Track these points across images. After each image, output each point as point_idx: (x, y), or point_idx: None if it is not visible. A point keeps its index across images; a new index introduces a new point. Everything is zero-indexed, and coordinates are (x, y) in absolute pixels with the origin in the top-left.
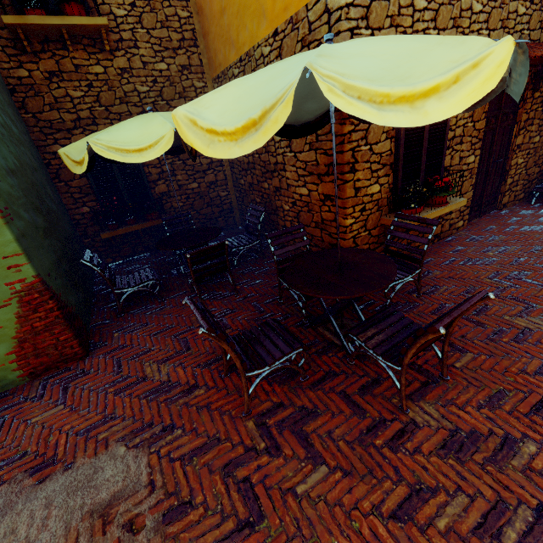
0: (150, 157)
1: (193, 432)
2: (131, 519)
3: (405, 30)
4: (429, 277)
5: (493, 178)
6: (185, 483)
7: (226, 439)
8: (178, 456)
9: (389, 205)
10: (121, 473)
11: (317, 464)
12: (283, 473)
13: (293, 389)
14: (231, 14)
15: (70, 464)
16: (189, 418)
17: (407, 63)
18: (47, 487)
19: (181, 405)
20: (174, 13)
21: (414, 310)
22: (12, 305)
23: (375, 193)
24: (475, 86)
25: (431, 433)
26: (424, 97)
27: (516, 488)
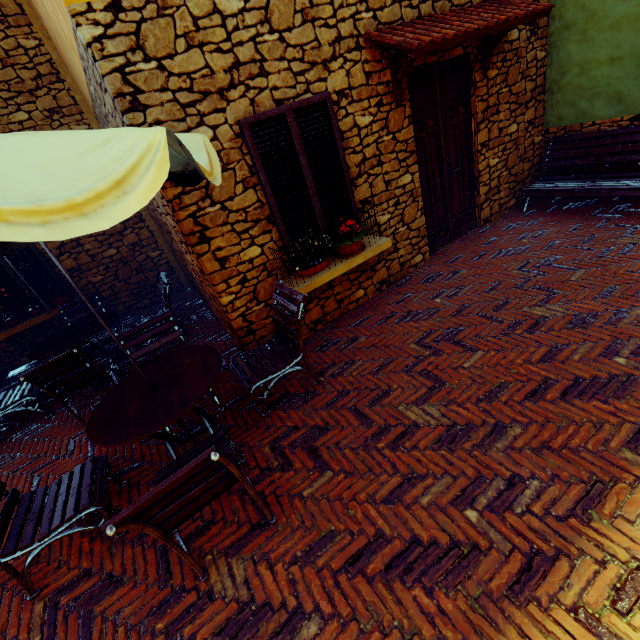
0: None
1: None
2: None
3: (218, 46)
4: (351, 347)
5: (458, 191)
6: None
7: (0, 635)
8: None
9: (286, 266)
10: None
11: None
12: None
13: (113, 546)
14: (60, 43)
15: None
16: None
17: None
18: None
19: None
20: (16, 46)
21: (308, 403)
22: None
23: (256, 257)
24: None
25: (220, 608)
26: None
27: None
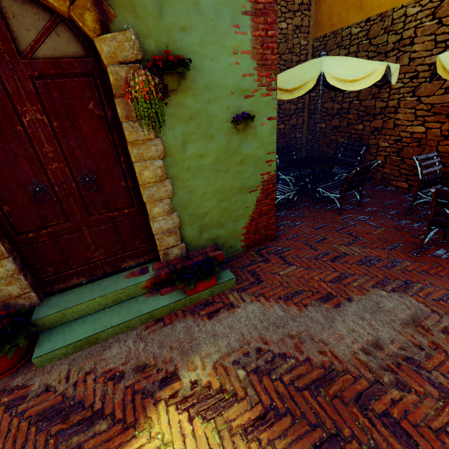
0: (361, 86)
1: (431, 286)
2: (443, 329)
3: None
4: None
5: None
6: None
7: None
8: (436, 298)
9: None
10: (400, 304)
11: None
12: None
13: None
14: None
15: (349, 298)
16: (418, 278)
17: None
18: (347, 309)
19: (399, 270)
20: None
21: None
22: (257, 191)
23: None
24: None
25: None
26: None
27: None
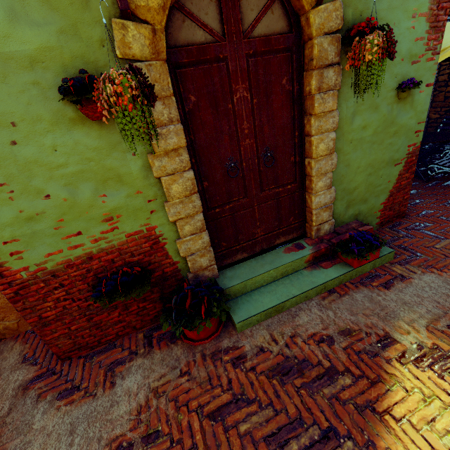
0: None
1: None
2: None
3: None
4: None
5: None
6: None
7: None
8: None
9: None
10: None
11: None
12: None
13: None
14: None
15: None
16: None
17: None
18: None
19: None
20: None
21: None
22: (401, 164)
23: None
24: None
25: None
26: None
27: None
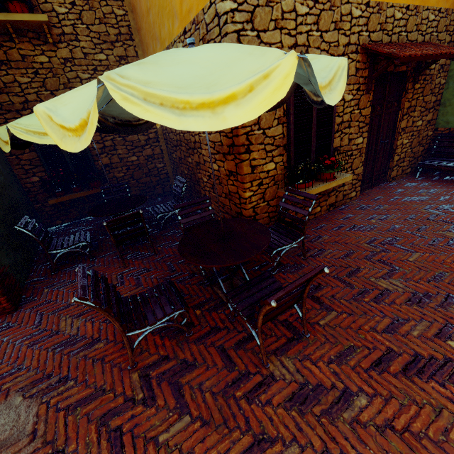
0: None
1: (83, 383)
2: None
3: (289, 31)
4: (319, 241)
5: (382, 156)
6: (63, 432)
7: (110, 390)
8: (64, 406)
9: (284, 180)
10: (11, 422)
11: (183, 414)
12: (152, 422)
13: (180, 343)
14: (154, 14)
15: None
16: (84, 370)
17: (220, 71)
18: None
19: (80, 357)
20: (111, 12)
21: (299, 271)
22: None
23: (271, 170)
24: (266, 95)
25: (284, 386)
26: (224, 104)
27: (341, 439)
